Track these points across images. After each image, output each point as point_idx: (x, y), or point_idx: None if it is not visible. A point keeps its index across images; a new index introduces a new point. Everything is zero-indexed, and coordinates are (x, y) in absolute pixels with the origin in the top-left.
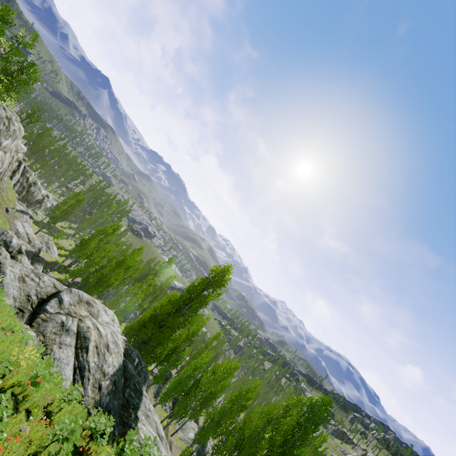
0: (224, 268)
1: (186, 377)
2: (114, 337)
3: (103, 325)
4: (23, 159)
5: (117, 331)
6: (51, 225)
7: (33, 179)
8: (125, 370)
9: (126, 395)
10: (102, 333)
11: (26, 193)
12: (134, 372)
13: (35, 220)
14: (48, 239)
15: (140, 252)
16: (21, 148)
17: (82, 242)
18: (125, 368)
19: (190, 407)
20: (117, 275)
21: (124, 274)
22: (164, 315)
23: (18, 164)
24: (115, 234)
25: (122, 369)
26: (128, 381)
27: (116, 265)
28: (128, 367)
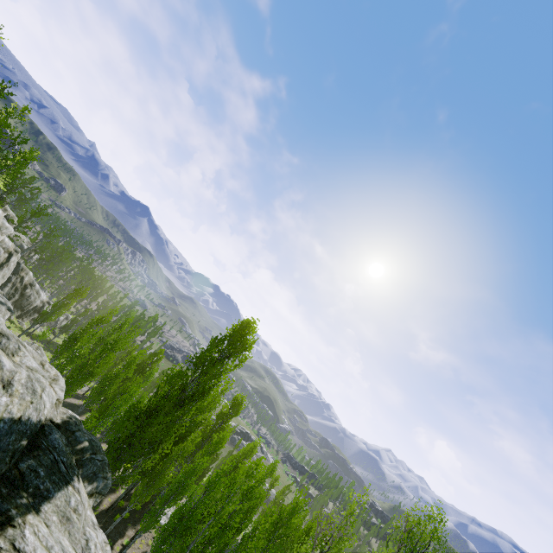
0: (243, 321)
1: (194, 505)
2: (34, 384)
3: (19, 366)
4: (15, 251)
5: (48, 385)
6: (52, 341)
7: (30, 279)
8: (41, 435)
9: (23, 466)
10: (3, 365)
11: (19, 297)
12: (63, 448)
13: (29, 332)
14: (37, 347)
15: (159, 358)
16: (5, 227)
17: (72, 337)
18: (43, 433)
19: (193, 552)
20: (105, 363)
21: (125, 374)
22: (157, 398)
23: (8, 256)
24: (121, 330)
25: (34, 430)
26: (41, 451)
27: (104, 348)
28: (52, 436)
